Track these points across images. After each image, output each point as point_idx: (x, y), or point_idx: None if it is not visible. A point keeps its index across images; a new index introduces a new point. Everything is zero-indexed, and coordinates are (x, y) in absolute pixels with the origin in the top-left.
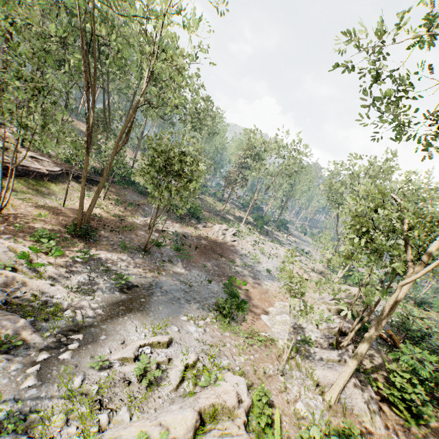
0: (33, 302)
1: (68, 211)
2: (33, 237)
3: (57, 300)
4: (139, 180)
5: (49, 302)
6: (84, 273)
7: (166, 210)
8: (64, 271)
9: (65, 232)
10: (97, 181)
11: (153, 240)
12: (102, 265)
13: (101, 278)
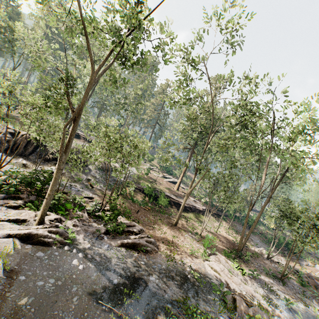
0: (253, 301)
1: (220, 236)
2: (223, 253)
3: (263, 304)
4: (268, 224)
5: (260, 304)
6: (260, 287)
7: (266, 242)
8: (250, 283)
9: (230, 252)
10: (220, 215)
11: (281, 270)
12: (265, 284)
13: (272, 295)
